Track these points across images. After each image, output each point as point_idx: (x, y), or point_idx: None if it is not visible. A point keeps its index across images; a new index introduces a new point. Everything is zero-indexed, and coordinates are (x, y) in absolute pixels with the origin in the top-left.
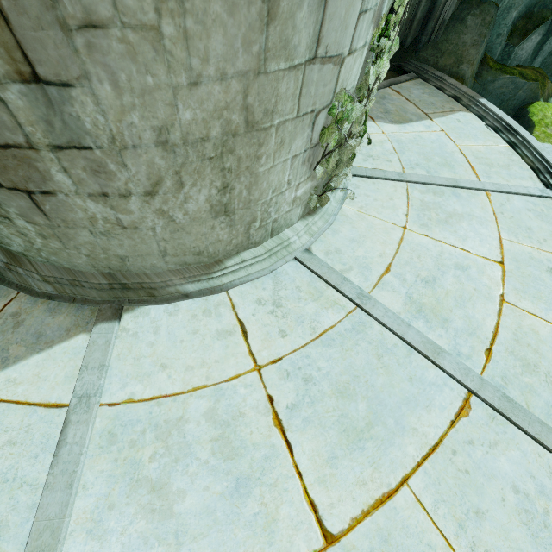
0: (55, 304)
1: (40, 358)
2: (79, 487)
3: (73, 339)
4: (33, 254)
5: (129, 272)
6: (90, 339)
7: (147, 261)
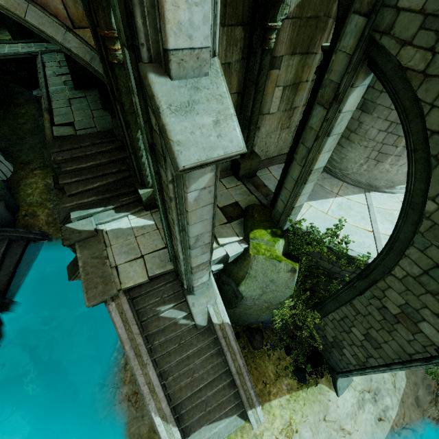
0: (353, 187)
1: (356, 195)
2: (375, 217)
3: (361, 194)
4: (352, 174)
5: (372, 183)
6: (366, 195)
7: (380, 181)
